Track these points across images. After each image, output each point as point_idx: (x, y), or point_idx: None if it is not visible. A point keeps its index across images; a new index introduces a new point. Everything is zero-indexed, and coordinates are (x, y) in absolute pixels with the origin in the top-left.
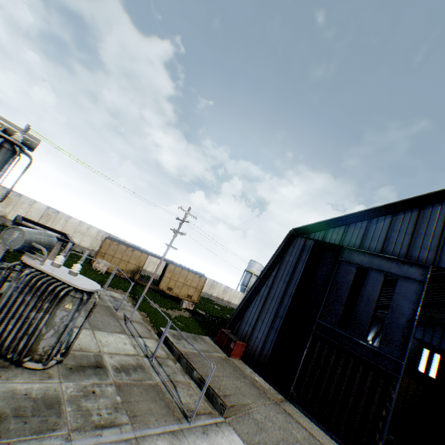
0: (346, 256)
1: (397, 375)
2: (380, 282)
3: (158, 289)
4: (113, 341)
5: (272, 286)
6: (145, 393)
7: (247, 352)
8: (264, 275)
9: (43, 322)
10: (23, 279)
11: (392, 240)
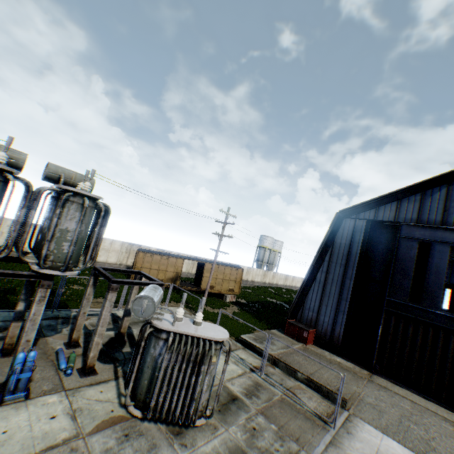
0: (405, 233)
1: None
2: (447, 254)
3: (200, 290)
4: (219, 365)
5: (328, 271)
6: (284, 412)
7: (317, 336)
8: (316, 261)
9: (204, 385)
10: (162, 345)
11: (452, 210)
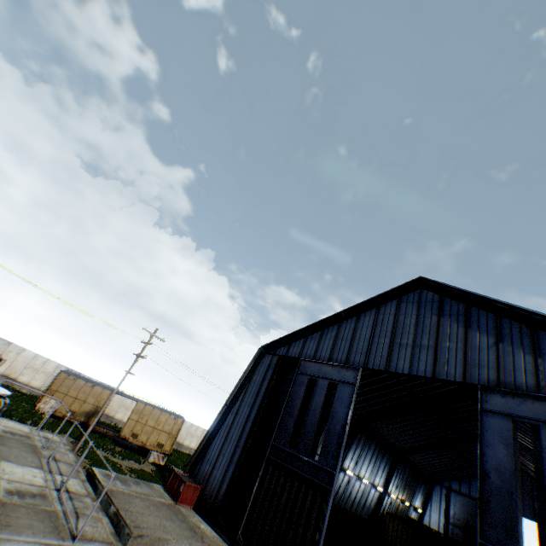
0: (302, 368)
1: (330, 487)
2: (325, 390)
3: (119, 436)
4: (21, 472)
5: (237, 411)
6: (34, 513)
7: (203, 498)
8: (232, 400)
9: None
10: None
11: (337, 347)
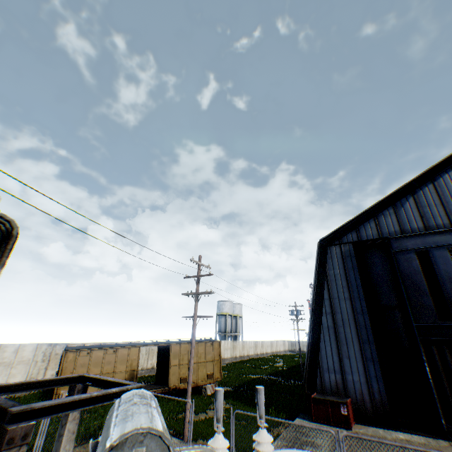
0: (397, 246)
1: None
2: (448, 257)
3: (169, 389)
4: None
5: (333, 310)
6: None
7: (354, 407)
8: (315, 303)
9: None
10: None
11: (428, 215)
